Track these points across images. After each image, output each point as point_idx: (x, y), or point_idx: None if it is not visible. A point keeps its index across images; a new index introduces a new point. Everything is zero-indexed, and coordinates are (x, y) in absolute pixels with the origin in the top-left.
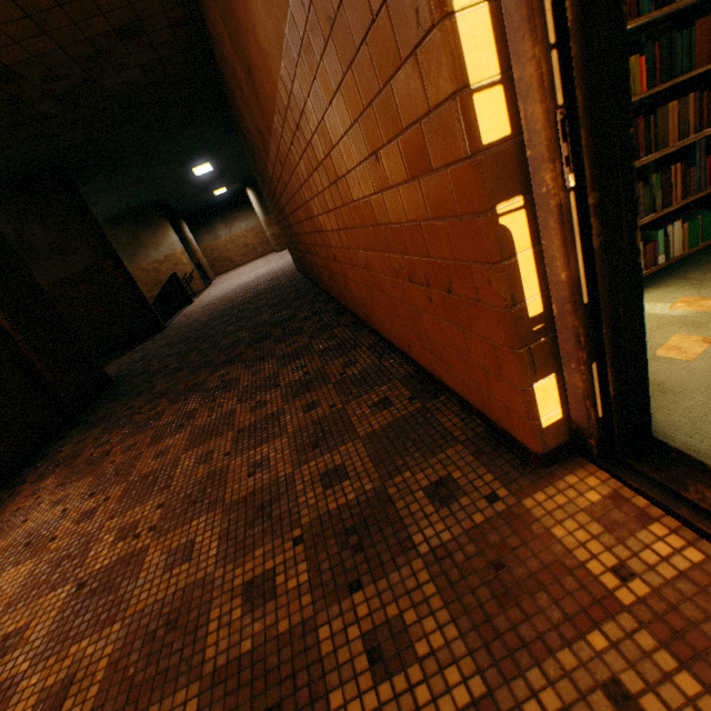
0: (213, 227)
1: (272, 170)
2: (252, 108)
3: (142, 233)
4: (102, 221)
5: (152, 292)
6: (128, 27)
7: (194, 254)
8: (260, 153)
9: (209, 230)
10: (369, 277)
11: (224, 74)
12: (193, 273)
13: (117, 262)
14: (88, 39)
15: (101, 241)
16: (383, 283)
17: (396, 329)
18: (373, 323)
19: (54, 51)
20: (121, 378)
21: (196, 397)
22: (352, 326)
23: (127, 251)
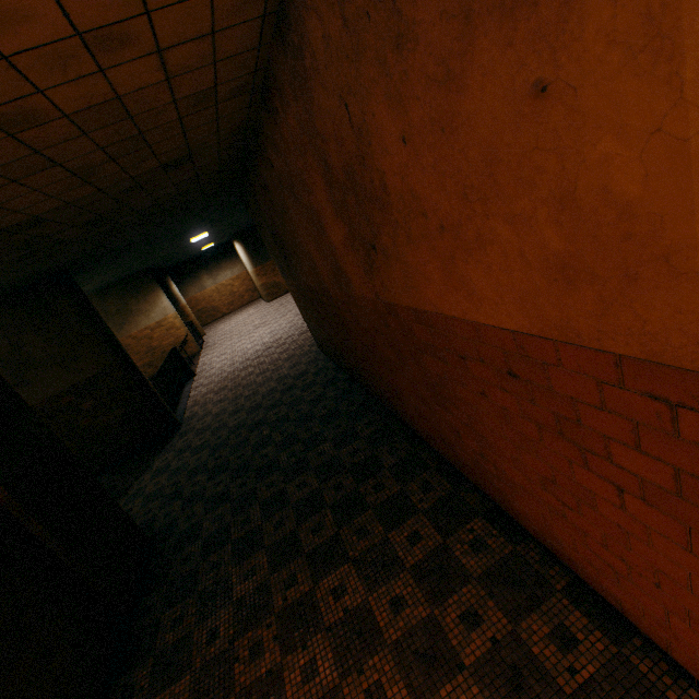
0: (198, 278)
1: (342, 300)
2: (339, 255)
3: (132, 301)
4: (89, 292)
5: (144, 360)
6: (176, 160)
7: (183, 311)
8: (316, 272)
9: (194, 281)
10: (626, 569)
11: (275, 193)
12: (187, 336)
13: (127, 364)
14: (131, 177)
15: (110, 344)
16: (698, 624)
17: (677, 645)
18: (567, 561)
19: (92, 194)
20: (162, 535)
21: (318, 642)
22: (496, 520)
23: (116, 320)
